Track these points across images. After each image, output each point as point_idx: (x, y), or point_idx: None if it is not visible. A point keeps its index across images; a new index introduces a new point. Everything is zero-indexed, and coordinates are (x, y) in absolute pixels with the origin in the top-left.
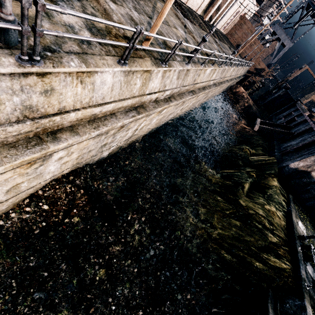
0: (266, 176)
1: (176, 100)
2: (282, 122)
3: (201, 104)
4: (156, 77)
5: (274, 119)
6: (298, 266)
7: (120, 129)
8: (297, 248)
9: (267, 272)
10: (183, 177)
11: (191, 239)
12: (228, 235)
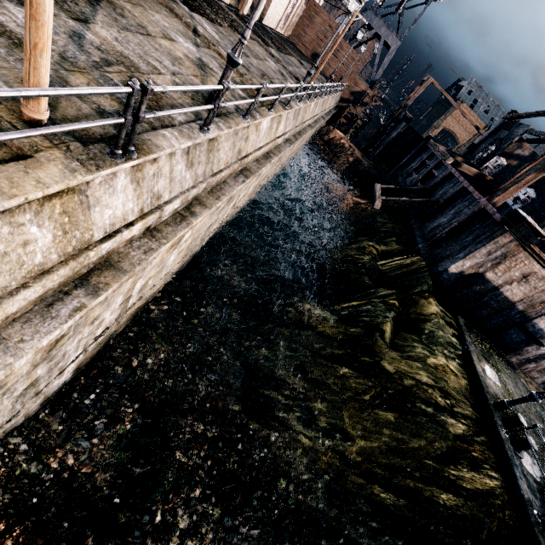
0: (416, 299)
1: (208, 207)
2: (414, 181)
3: (273, 176)
4: (110, 190)
5: (400, 177)
6: (511, 472)
7: (57, 343)
8: (500, 434)
9: (467, 511)
10: (269, 344)
11: (311, 485)
12: (378, 446)
